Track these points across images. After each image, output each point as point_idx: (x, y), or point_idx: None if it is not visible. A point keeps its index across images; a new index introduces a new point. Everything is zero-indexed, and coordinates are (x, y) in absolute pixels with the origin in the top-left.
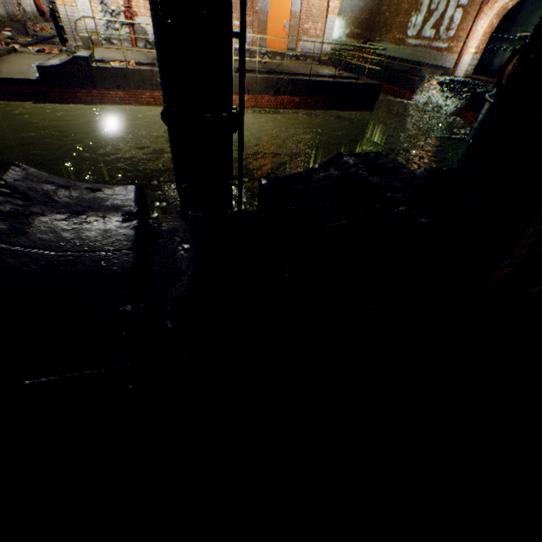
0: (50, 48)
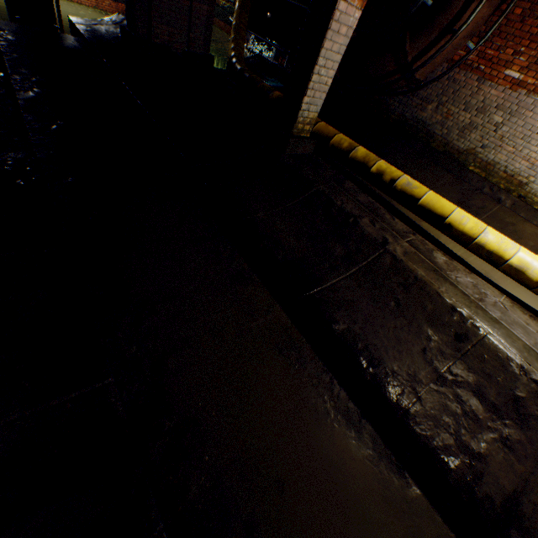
0: None
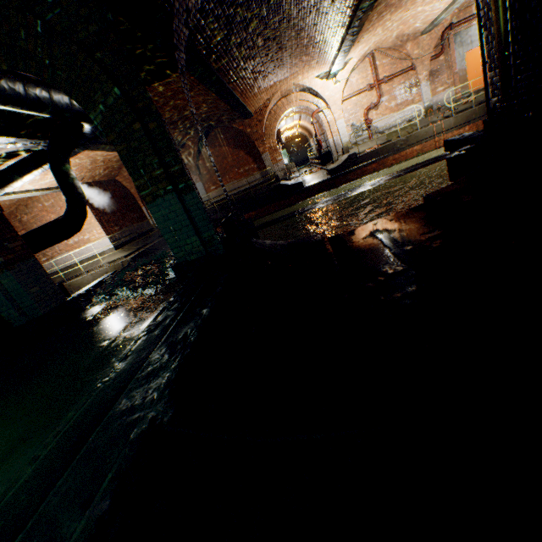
0: (313, 170)
